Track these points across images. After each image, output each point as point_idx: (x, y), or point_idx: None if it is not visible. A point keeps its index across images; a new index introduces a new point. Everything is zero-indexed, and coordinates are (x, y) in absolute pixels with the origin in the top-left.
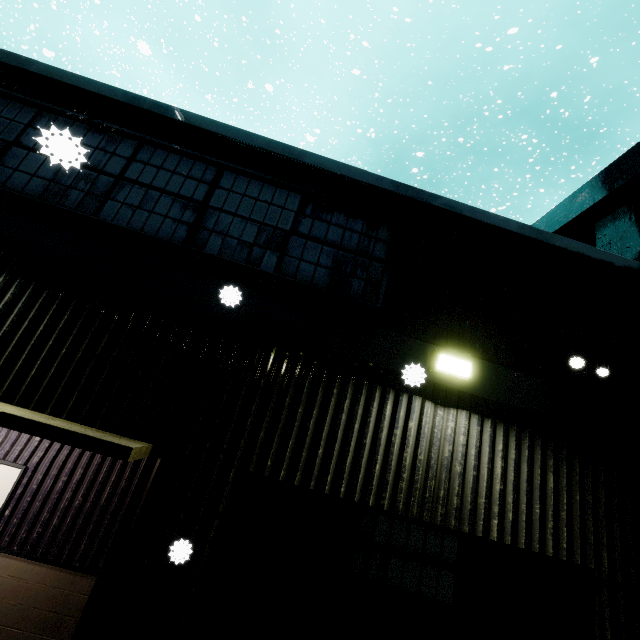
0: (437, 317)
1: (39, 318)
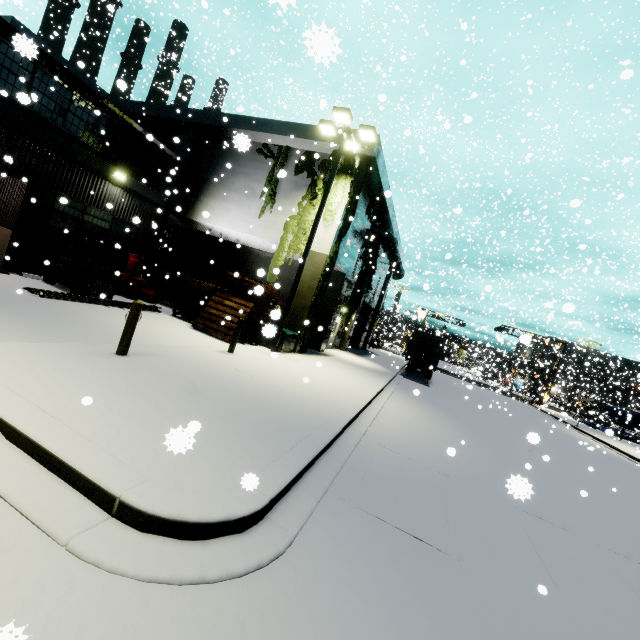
0: (118, 159)
1: None
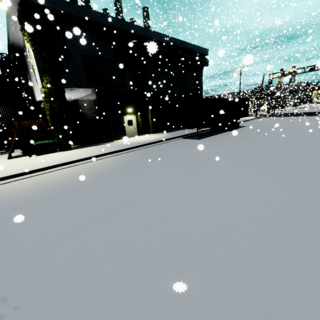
0: None
1: None
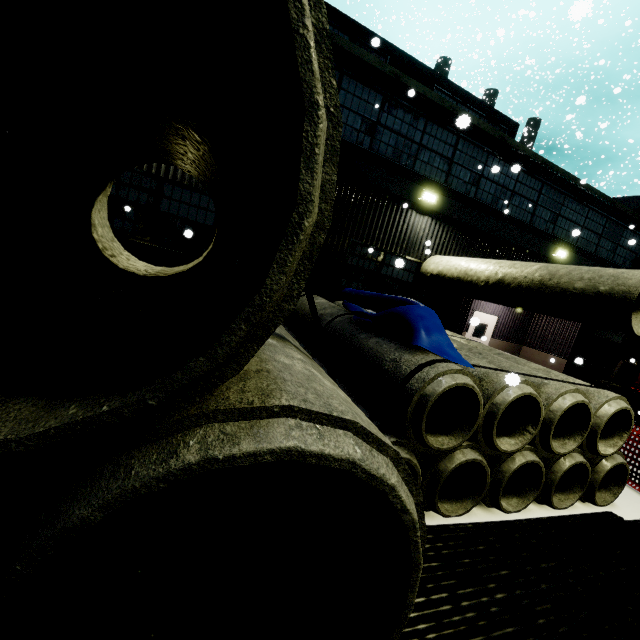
0: None
1: None
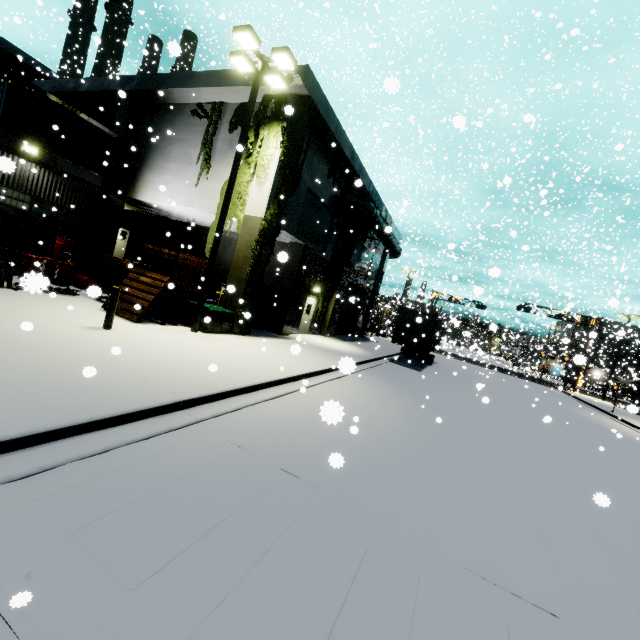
0: (25, 131)
1: None
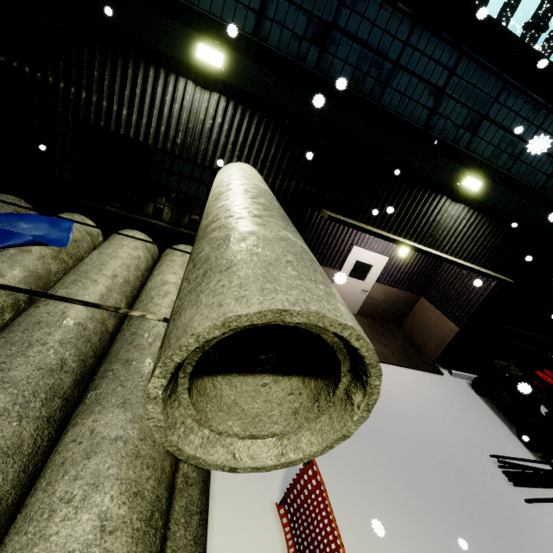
0: None
1: (480, 230)
